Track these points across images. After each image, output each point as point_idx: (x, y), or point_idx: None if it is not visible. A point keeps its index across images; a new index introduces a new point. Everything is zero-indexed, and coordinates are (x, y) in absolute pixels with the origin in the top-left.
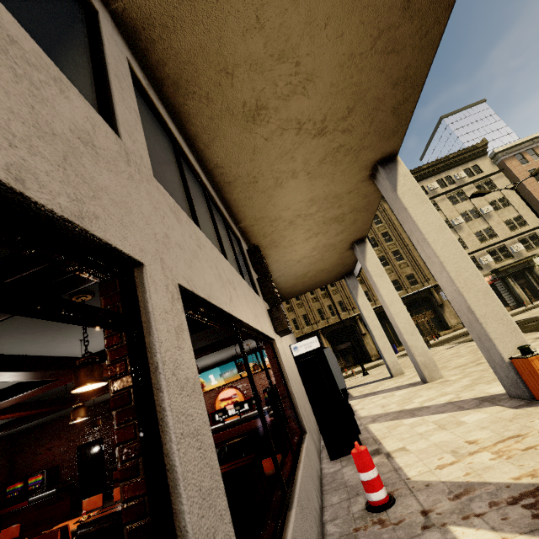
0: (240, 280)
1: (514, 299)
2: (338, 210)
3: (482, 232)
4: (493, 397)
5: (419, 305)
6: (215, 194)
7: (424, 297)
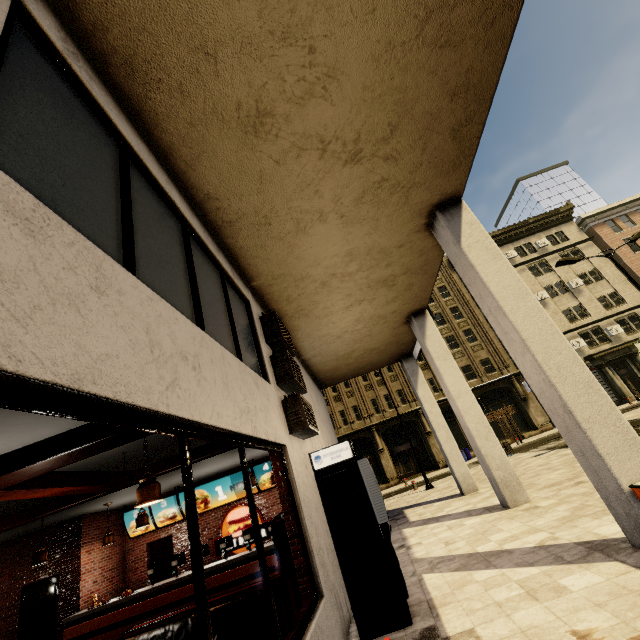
0: (222, 356)
1: (614, 393)
2: (386, 269)
3: (571, 310)
4: (606, 543)
5: (497, 397)
6: (207, 236)
7: (502, 388)
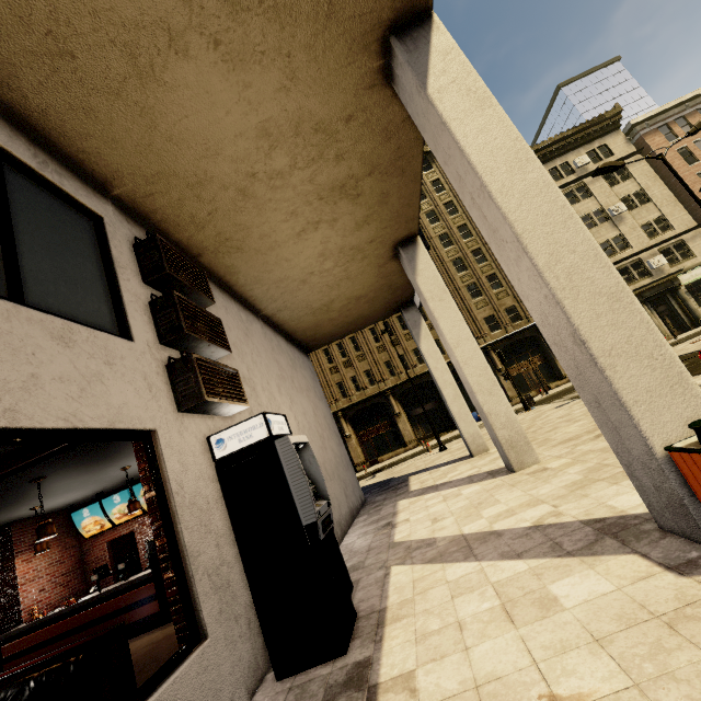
0: None
1: None
2: (338, 166)
3: (610, 243)
4: (623, 522)
5: (523, 348)
6: None
7: (529, 338)
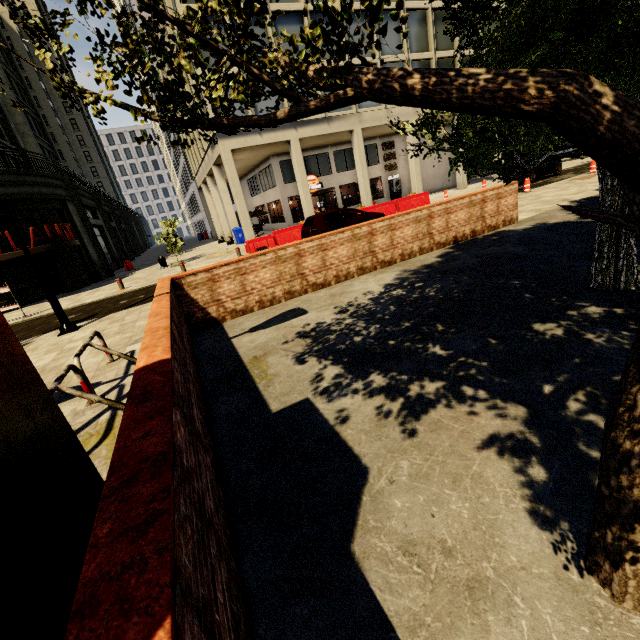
0: None
1: None
2: None
3: None
4: None
5: None
6: None
7: None
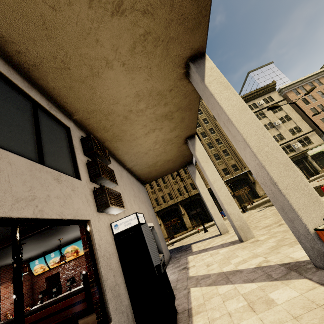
0: None
1: None
2: (165, 107)
3: (275, 137)
4: (298, 264)
5: (240, 183)
6: (12, 74)
7: (243, 178)
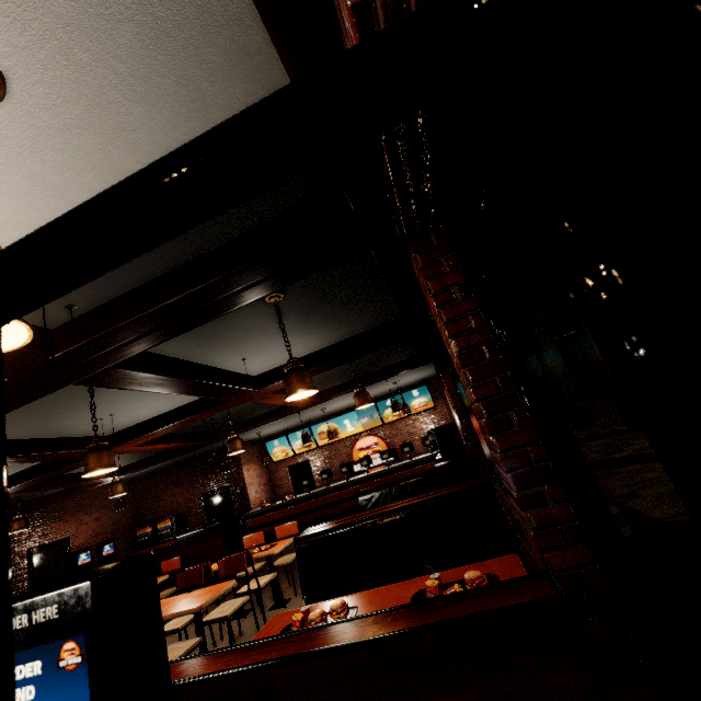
0: None
1: None
2: None
3: None
4: None
5: None
6: None
7: None
